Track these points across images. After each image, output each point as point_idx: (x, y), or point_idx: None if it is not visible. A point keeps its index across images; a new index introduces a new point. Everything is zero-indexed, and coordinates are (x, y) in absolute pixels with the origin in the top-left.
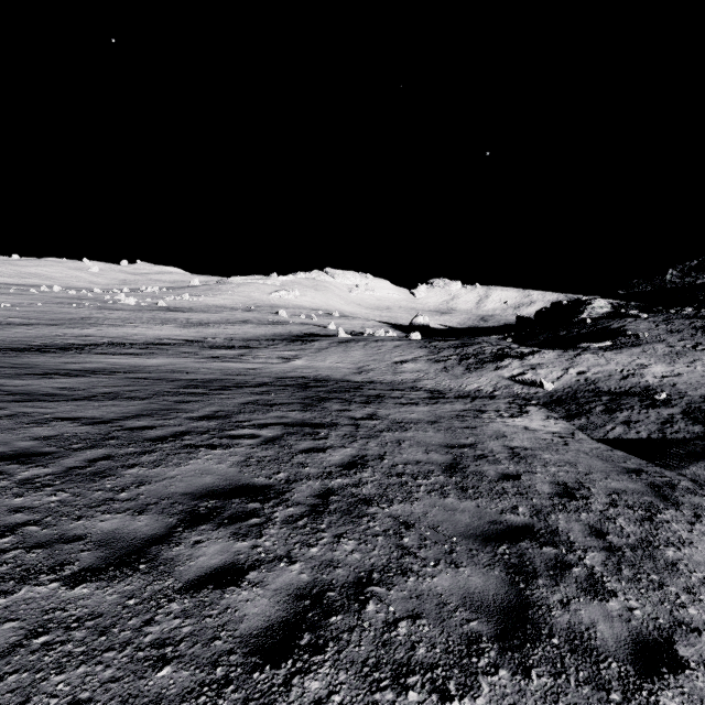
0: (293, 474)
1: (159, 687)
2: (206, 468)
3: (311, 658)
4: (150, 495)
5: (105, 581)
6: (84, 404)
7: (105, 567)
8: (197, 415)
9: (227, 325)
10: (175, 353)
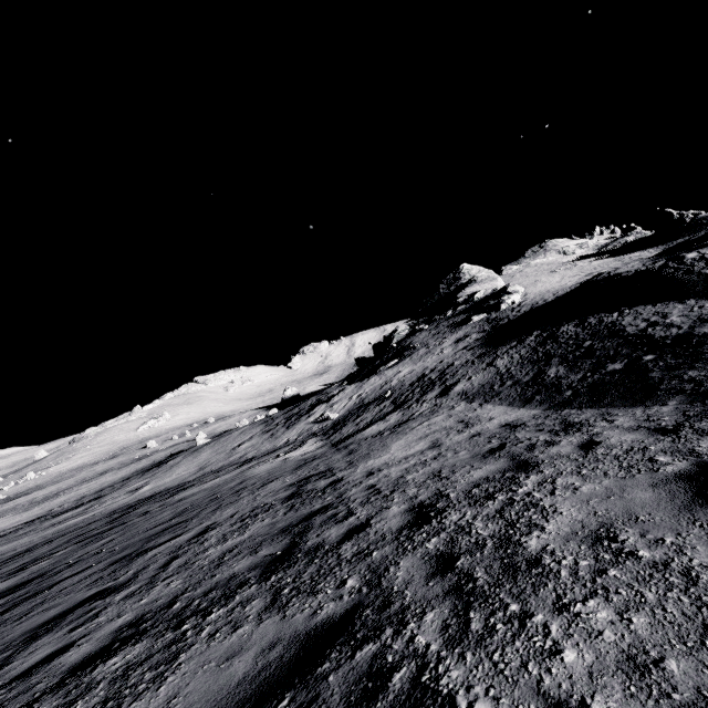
0: (61, 564)
1: None
2: None
3: (11, 610)
4: None
5: None
6: None
7: None
8: (6, 571)
9: (81, 485)
10: (9, 540)
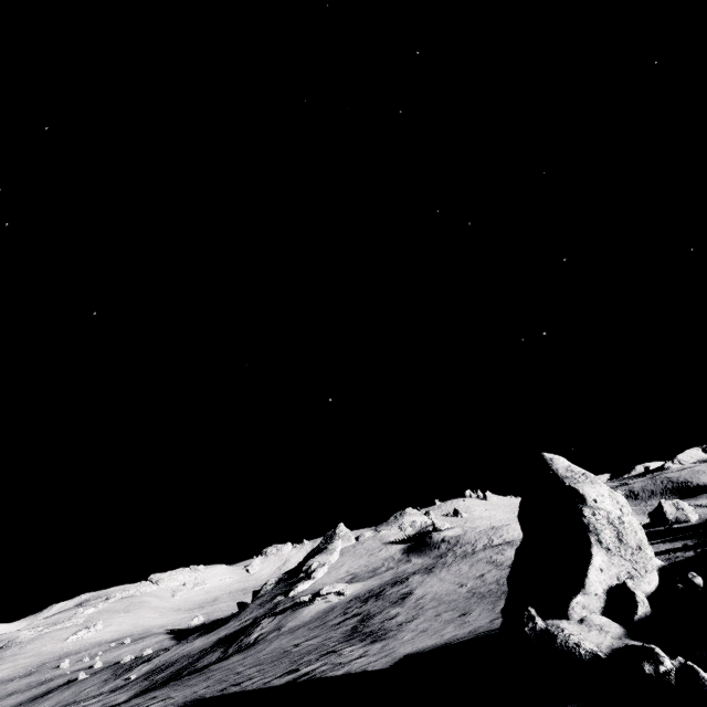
0: None
1: None
2: None
3: None
4: None
5: None
6: None
7: None
8: None
9: None
10: None
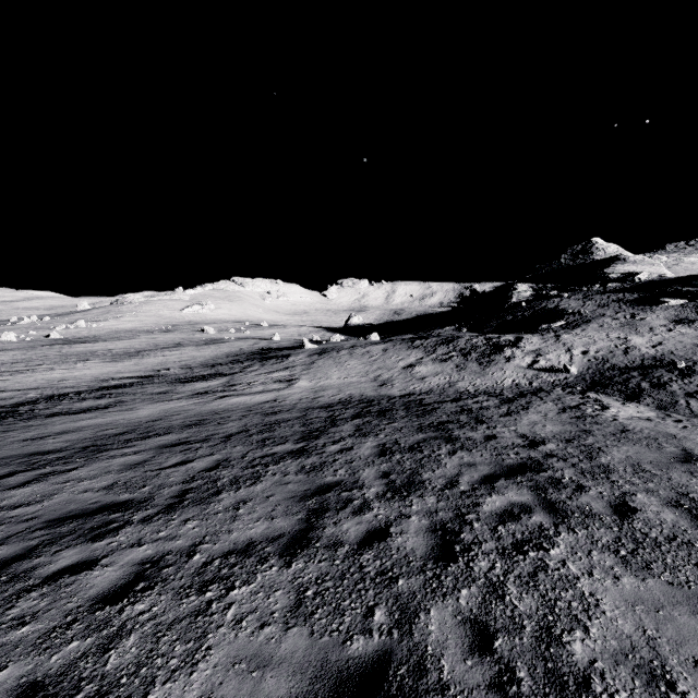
0: None
1: None
2: (630, 595)
3: None
4: None
5: None
6: (202, 513)
7: None
8: (382, 490)
9: (163, 351)
10: (149, 396)
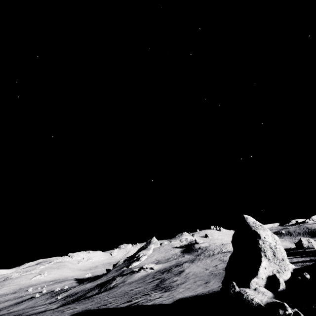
0: None
1: None
2: None
3: None
4: None
5: None
6: None
7: None
8: None
9: None
10: None
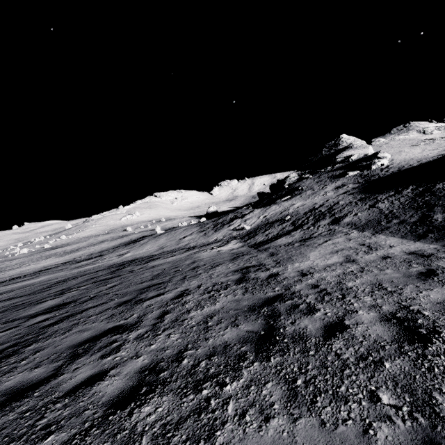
0: (85, 295)
1: (14, 338)
2: (48, 304)
3: (58, 323)
4: (21, 316)
5: (0, 333)
6: None
7: (1, 332)
8: (53, 292)
9: (90, 247)
10: (53, 271)
